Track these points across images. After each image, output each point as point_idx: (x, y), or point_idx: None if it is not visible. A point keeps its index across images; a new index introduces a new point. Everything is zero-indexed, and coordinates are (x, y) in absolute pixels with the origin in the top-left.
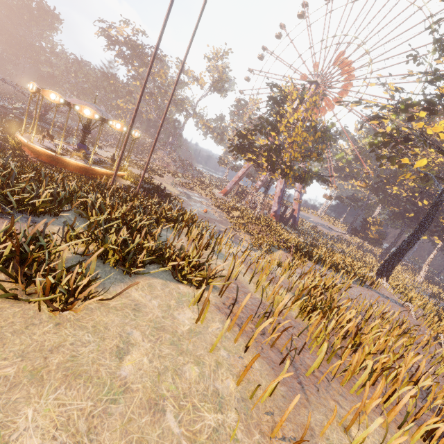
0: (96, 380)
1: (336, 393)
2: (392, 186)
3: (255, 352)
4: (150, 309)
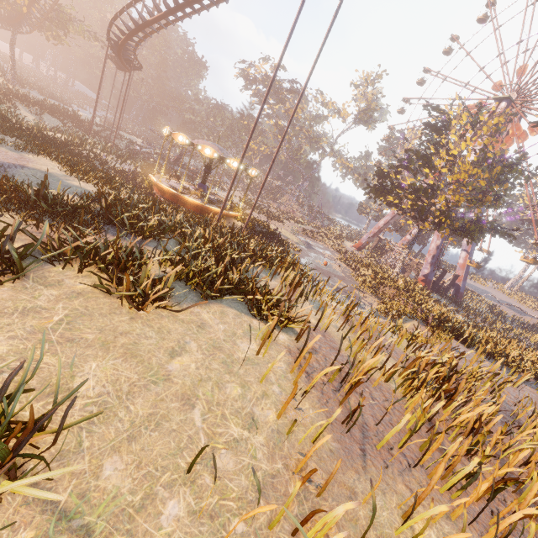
0: (146, 364)
1: (414, 481)
2: None
3: (316, 402)
4: (215, 330)
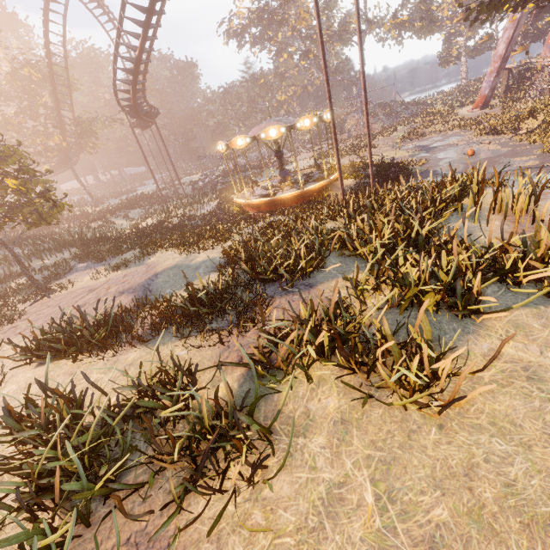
0: None
1: None
2: None
3: None
4: None
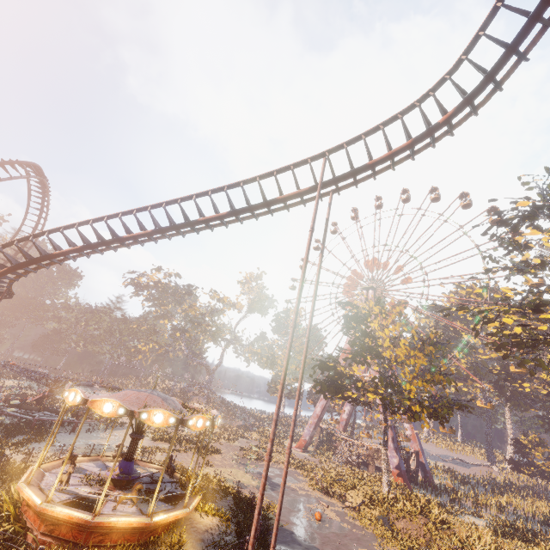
0: None
1: None
2: (519, 383)
3: None
4: None
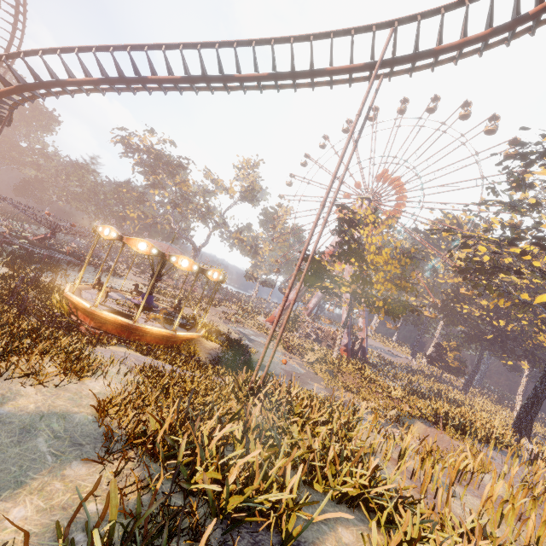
0: None
1: None
2: (461, 305)
3: None
4: None
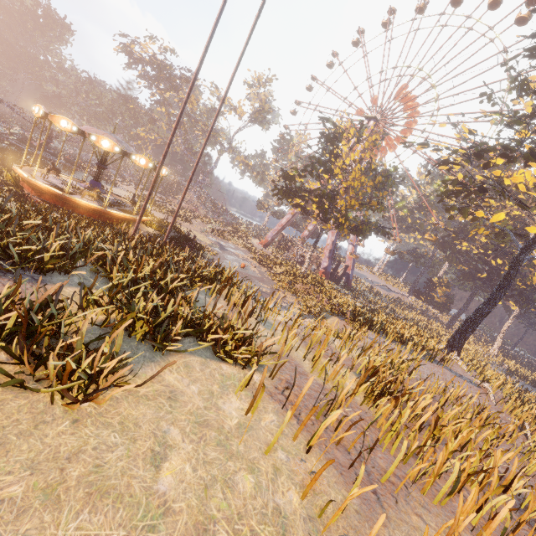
0: (127, 499)
1: (417, 505)
2: (461, 242)
3: (319, 453)
4: (189, 397)
